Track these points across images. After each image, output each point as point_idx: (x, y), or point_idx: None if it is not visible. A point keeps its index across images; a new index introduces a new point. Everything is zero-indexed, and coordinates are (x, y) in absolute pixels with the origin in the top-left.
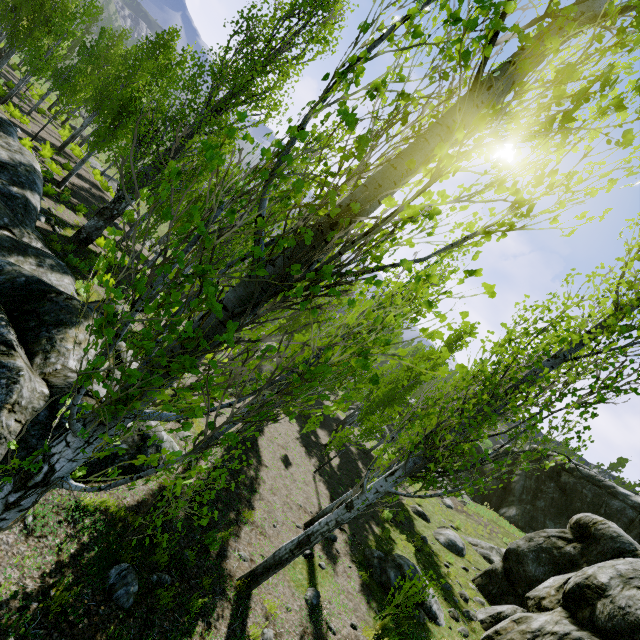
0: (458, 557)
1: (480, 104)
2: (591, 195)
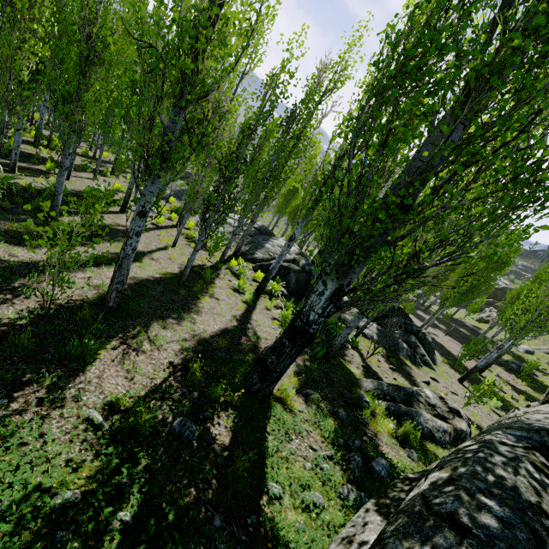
0: (532, 356)
1: None
2: None
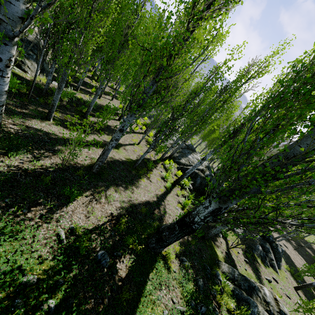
0: None
1: None
2: None
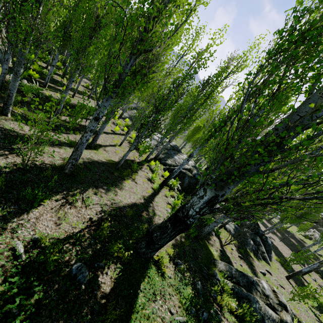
0: None
1: None
2: None
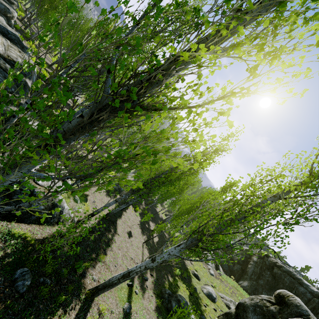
0: (212, 302)
1: (239, 22)
2: (296, 76)
